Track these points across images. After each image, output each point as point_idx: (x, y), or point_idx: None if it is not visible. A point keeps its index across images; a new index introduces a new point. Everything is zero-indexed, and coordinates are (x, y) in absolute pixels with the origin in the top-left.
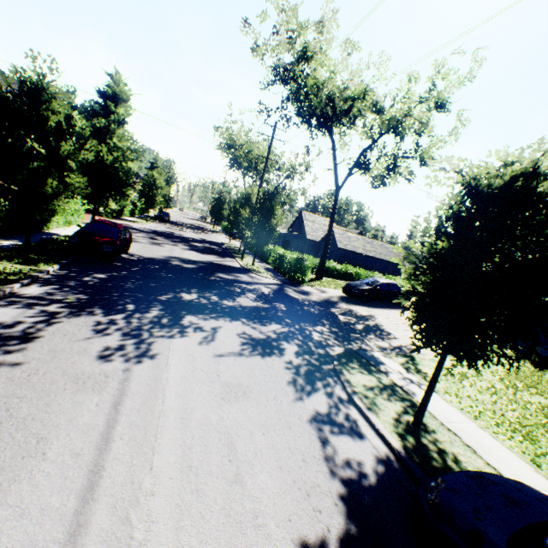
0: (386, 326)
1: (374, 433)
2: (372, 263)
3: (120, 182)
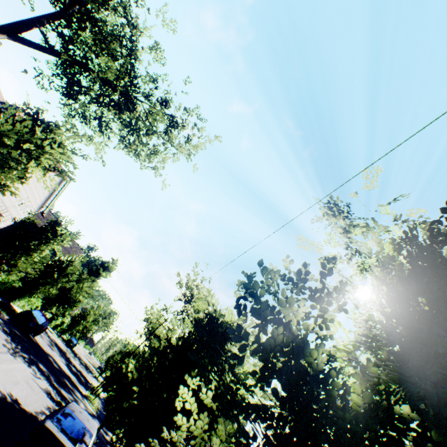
0: None
1: None
2: None
3: (69, 301)
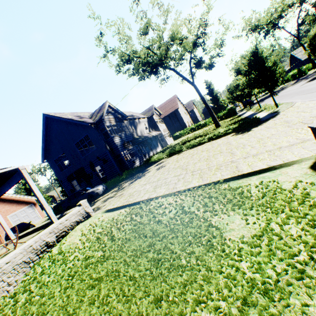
0: None
1: None
2: None
3: None
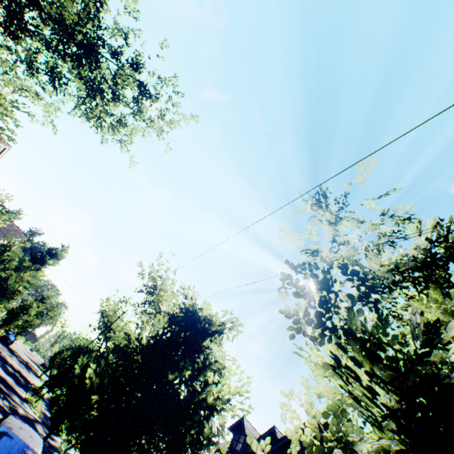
0: None
1: None
2: None
3: (5, 293)
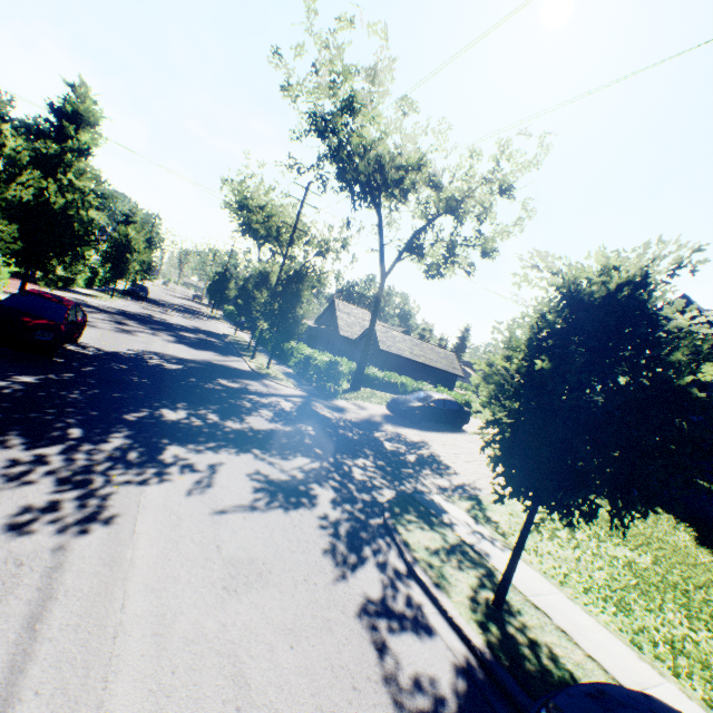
0: (444, 457)
1: (447, 624)
2: (420, 371)
3: (74, 238)
